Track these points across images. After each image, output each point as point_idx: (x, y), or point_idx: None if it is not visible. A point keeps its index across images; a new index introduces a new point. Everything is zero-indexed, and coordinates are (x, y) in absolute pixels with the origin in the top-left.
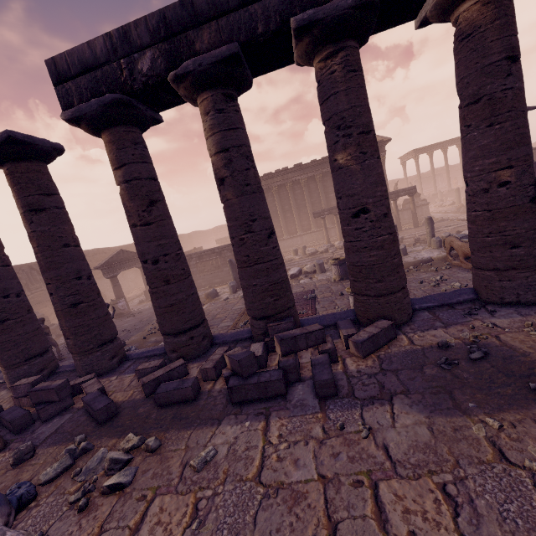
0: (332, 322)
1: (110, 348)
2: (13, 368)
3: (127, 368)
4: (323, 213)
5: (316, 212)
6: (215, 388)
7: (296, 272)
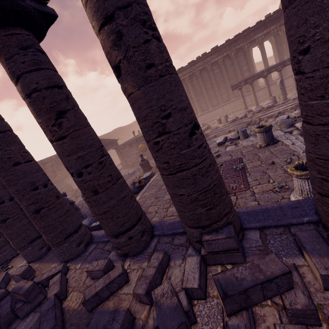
0: (281, 222)
1: (75, 238)
2: (22, 249)
3: (90, 253)
4: (240, 85)
5: (234, 85)
6: (149, 323)
7: (222, 140)
